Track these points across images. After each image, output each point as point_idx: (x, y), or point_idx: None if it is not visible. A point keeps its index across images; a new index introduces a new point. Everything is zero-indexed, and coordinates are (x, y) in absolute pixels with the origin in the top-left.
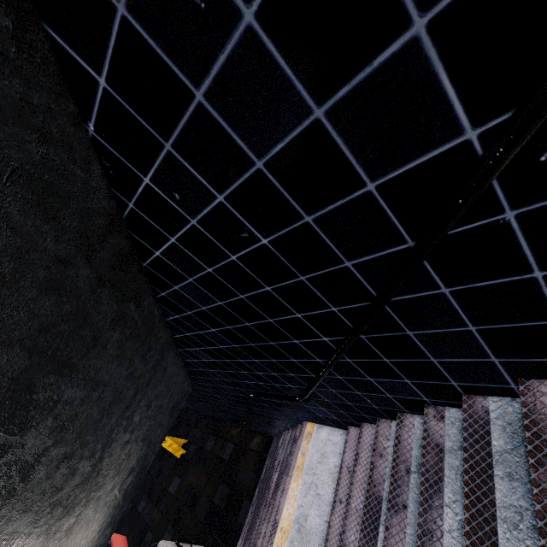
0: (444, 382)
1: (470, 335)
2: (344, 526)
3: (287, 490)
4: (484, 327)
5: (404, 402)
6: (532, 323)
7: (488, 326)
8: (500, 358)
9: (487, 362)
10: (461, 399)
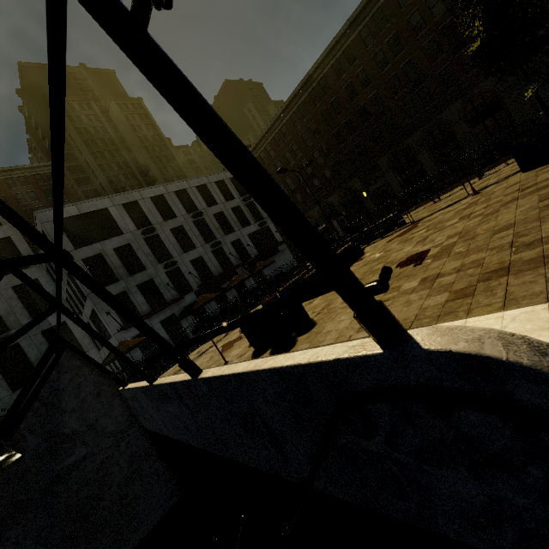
0: None
1: None
2: None
3: None
4: None
5: None
6: None
7: None
8: None
9: None
10: None
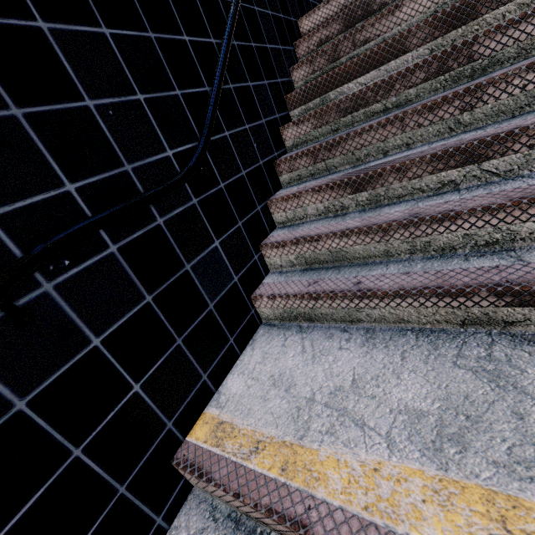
0: (277, 79)
1: (271, 19)
2: (387, 222)
3: (351, 520)
4: (272, 13)
5: (272, 132)
6: (279, 15)
7: (272, 13)
8: (281, 46)
9: (280, 50)
10: (286, 106)
